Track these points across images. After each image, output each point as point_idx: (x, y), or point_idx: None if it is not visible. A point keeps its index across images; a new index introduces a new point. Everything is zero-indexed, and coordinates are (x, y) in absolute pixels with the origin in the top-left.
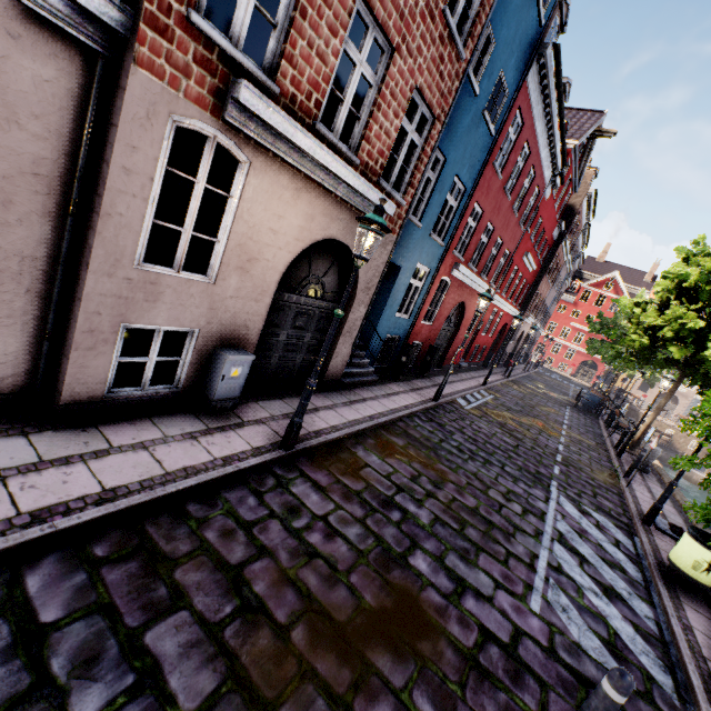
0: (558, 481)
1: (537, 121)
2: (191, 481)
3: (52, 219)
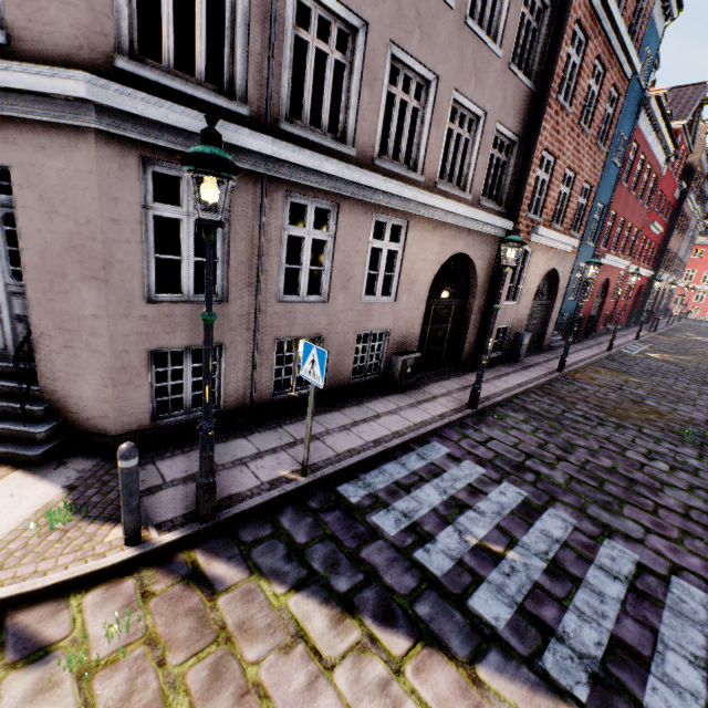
0: None
1: (647, 137)
2: (543, 380)
3: (484, 294)
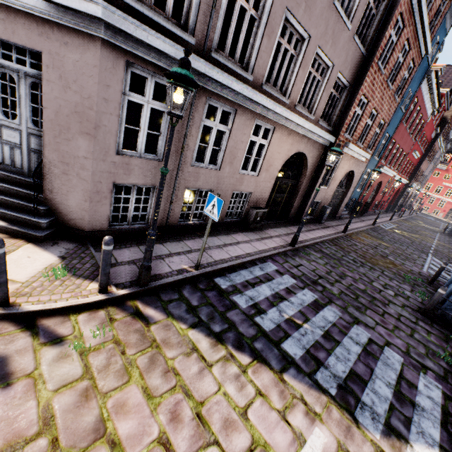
0: (431, 254)
1: (424, 96)
2: (333, 236)
3: (309, 179)
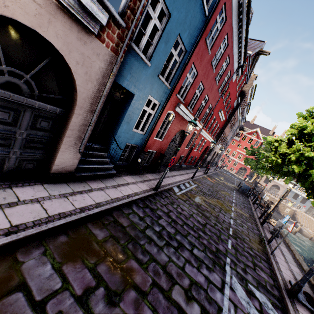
0: (230, 257)
1: (234, 23)
2: None
3: None
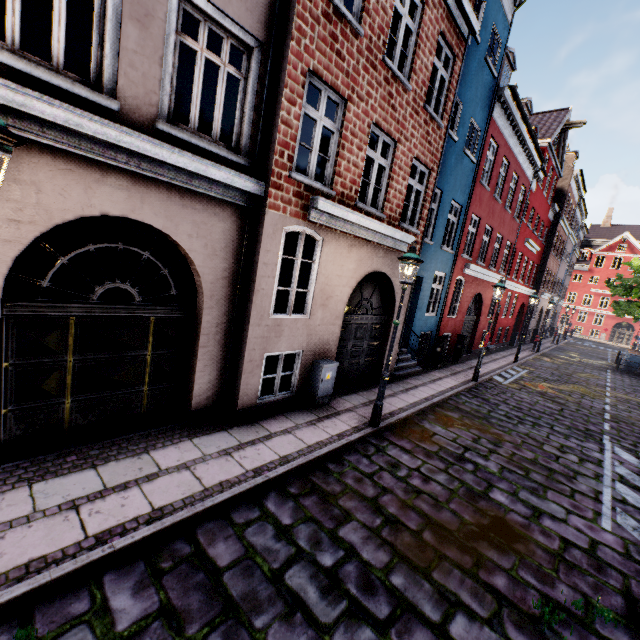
0: (609, 435)
1: (509, 139)
2: (325, 450)
3: (229, 300)
